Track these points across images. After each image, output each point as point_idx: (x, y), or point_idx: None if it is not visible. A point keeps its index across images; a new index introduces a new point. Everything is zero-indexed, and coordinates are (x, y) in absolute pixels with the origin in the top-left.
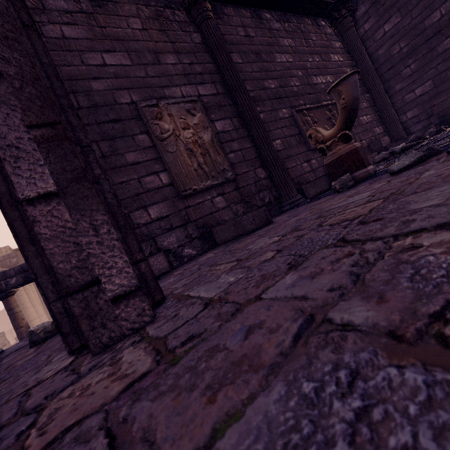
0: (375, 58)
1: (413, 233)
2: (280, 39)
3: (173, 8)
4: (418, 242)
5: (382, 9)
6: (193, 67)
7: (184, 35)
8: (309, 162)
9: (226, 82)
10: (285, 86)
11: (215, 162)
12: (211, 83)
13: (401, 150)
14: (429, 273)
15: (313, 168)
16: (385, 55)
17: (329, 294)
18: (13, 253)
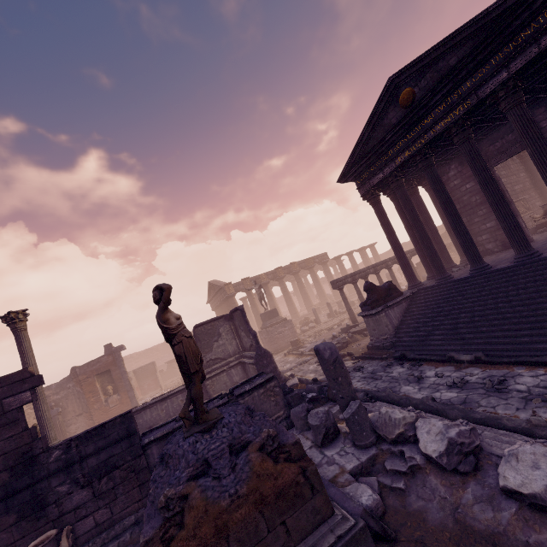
0: None
1: None
2: (501, 172)
3: None
4: None
5: None
6: None
7: None
8: None
9: None
10: None
11: None
12: None
13: None
14: None
15: None
16: None
17: None
18: (241, 282)
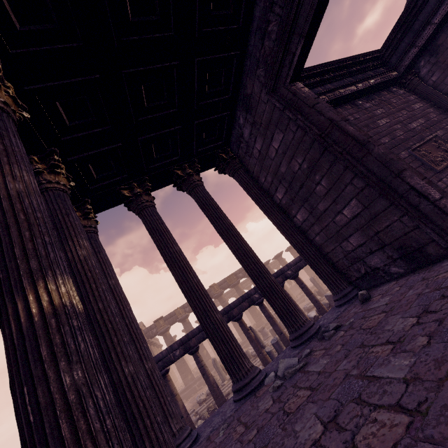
0: None
1: None
2: (374, 112)
3: None
4: None
5: (443, 65)
6: None
7: None
8: (441, 181)
9: None
10: (394, 137)
11: None
12: None
13: None
14: None
15: (447, 184)
16: None
17: None
18: (153, 324)
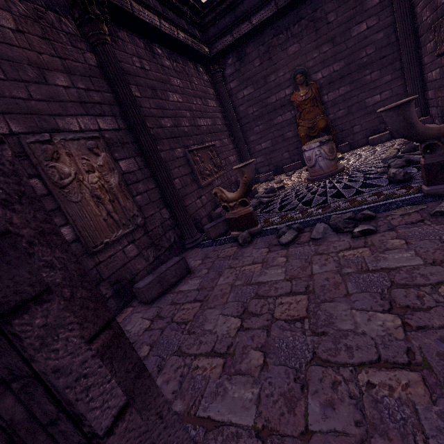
0: (238, 112)
1: (361, 365)
2: (171, 78)
3: (58, 12)
4: (371, 378)
5: (242, 77)
6: (89, 94)
7: (76, 52)
8: (200, 198)
9: (128, 118)
10: (178, 125)
11: (125, 208)
12: (111, 116)
13: (267, 202)
14: (394, 414)
15: (203, 203)
16: (244, 112)
17: (359, 430)
18: None
